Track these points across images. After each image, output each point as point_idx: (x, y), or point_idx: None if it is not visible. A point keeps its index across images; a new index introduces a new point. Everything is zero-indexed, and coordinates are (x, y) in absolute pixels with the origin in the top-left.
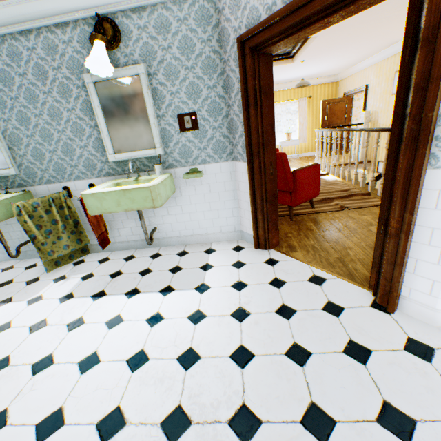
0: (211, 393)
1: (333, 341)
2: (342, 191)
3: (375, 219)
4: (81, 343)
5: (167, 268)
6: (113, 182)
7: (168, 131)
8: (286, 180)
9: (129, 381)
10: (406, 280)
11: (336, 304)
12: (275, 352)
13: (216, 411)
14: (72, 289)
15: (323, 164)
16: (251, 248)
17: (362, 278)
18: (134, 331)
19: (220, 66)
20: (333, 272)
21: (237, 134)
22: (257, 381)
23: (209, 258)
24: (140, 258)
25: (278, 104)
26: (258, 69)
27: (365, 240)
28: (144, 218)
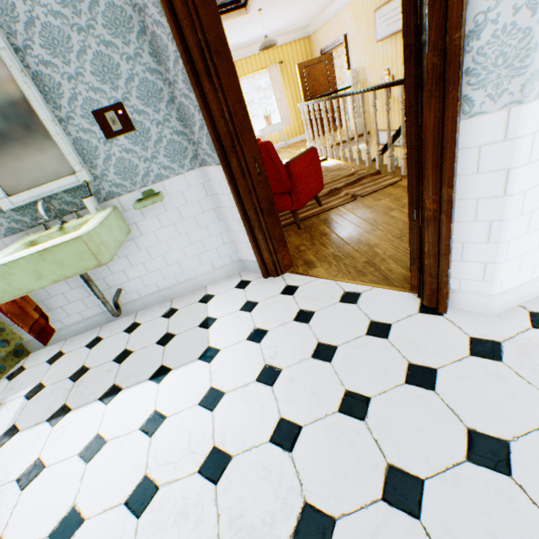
0: (258, 504)
1: (390, 372)
2: (349, 177)
3: (394, 201)
4: (47, 502)
5: (154, 340)
6: (23, 243)
7: (87, 141)
8: (281, 177)
9: (137, 534)
10: (454, 270)
11: (381, 323)
12: (326, 413)
13: (271, 529)
14: (13, 420)
15: (318, 147)
16: (259, 279)
17: (400, 279)
18: (127, 453)
19: (136, 18)
20: (366, 281)
21: (195, 125)
22: (314, 463)
23: (209, 309)
24: (111, 338)
25: (244, 79)
26: (195, 14)
27: (390, 231)
28: (97, 280)
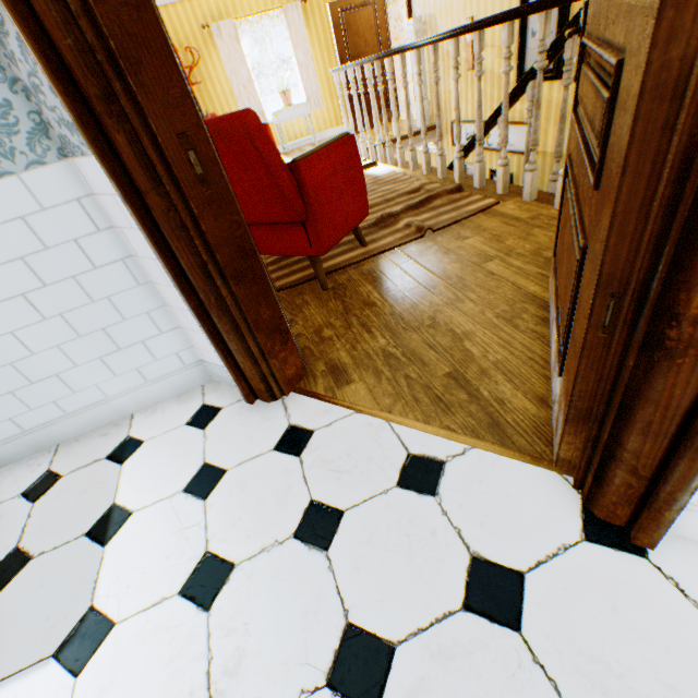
0: None
1: None
2: (411, 194)
3: (491, 242)
4: None
5: None
6: None
7: None
8: (283, 191)
9: None
10: None
11: (498, 567)
12: None
13: None
14: None
15: (363, 144)
16: (238, 405)
17: (527, 427)
18: None
19: None
20: (455, 429)
21: (6, 31)
22: None
23: (121, 482)
24: None
25: (245, 23)
26: None
27: (492, 304)
28: None
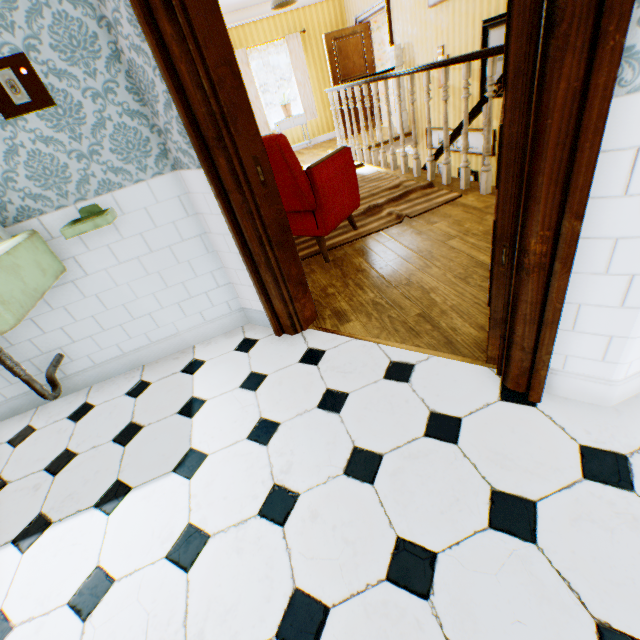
0: None
1: (465, 506)
2: (392, 189)
3: (454, 226)
4: None
5: (110, 436)
6: None
7: None
8: (300, 189)
9: None
10: (559, 343)
11: (446, 416)
12: (367, 582)
13: None
14: None
15: (352, 149)
16: (270, 337)
17: (470, 343)
18: None
19: None
20: (422, 346)
21: (158, 101)
22: None
23: (195, 384)
24: (48, 429)
25: (254, 51)
26: None
27: (451, 269)
28: (20, 343)
